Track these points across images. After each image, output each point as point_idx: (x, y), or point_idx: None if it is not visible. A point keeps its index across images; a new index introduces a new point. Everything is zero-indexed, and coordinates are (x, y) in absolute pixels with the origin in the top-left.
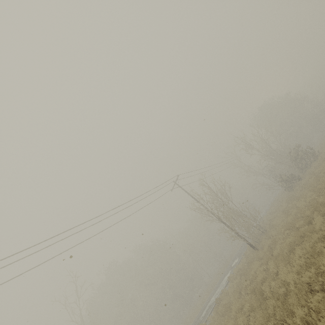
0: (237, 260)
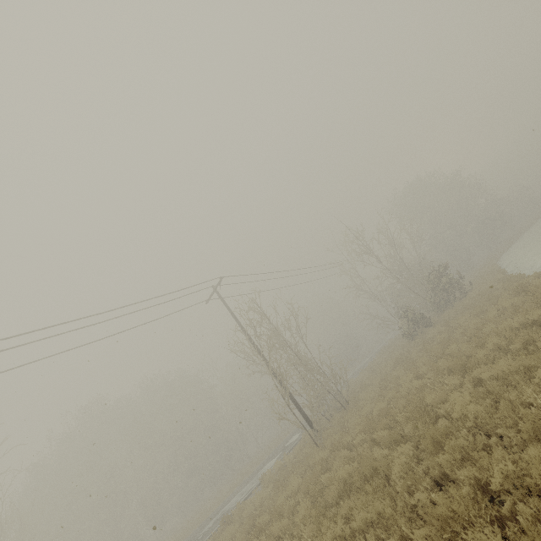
0: (297, 437)
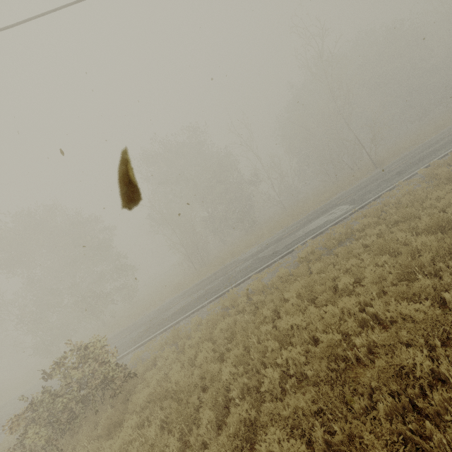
0: None
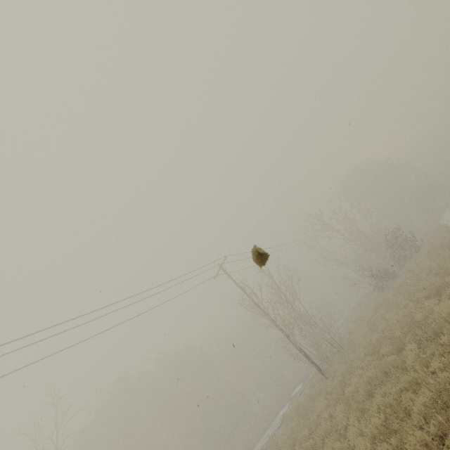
0: (301, 387)
